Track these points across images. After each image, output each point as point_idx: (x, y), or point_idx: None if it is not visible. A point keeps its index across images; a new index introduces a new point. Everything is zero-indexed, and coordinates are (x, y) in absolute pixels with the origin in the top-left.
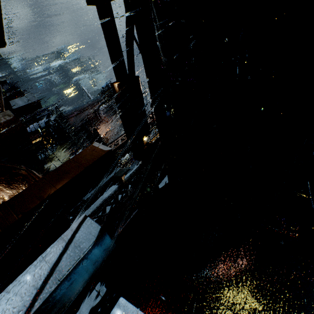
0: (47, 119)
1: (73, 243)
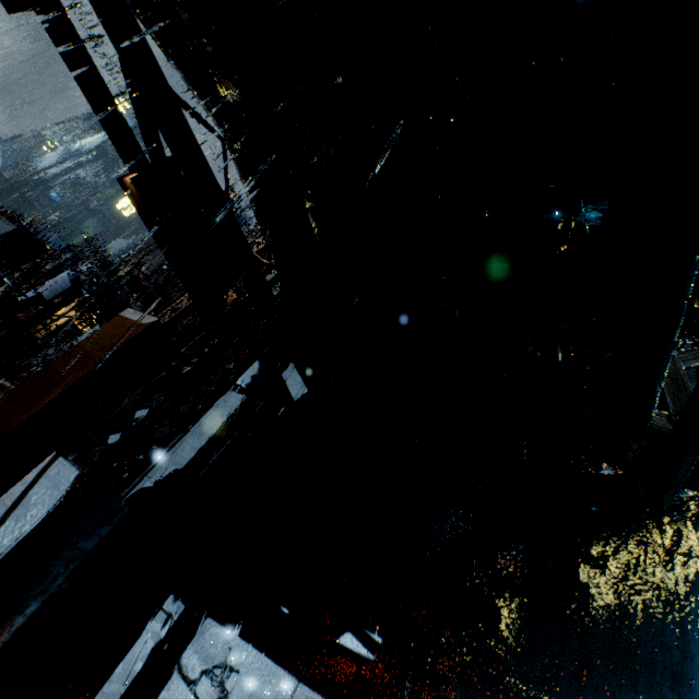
0: (74, 271)
1: (20, 507)
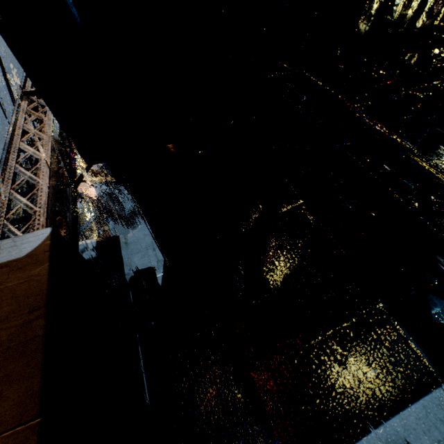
0: None
1: None
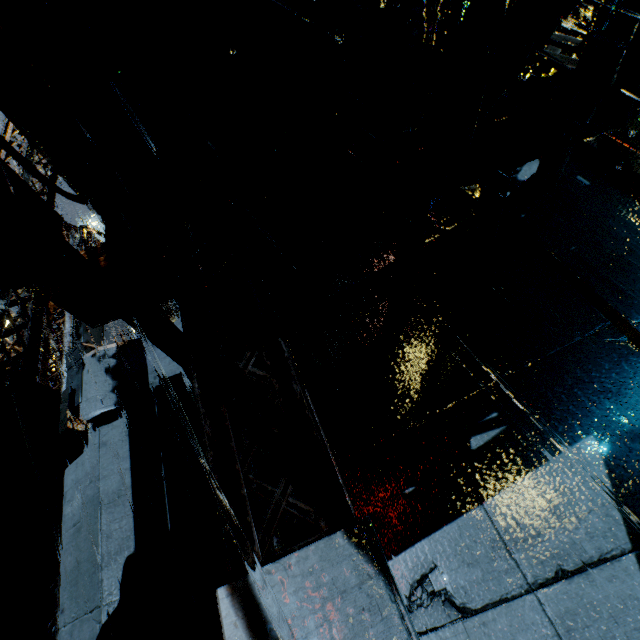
0: None
1: None
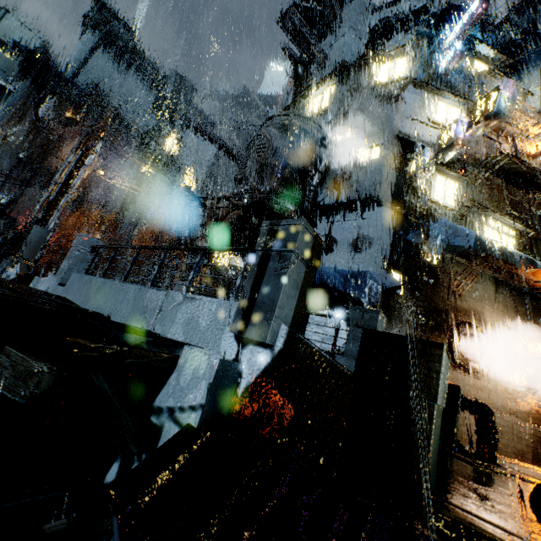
0: None
1: None
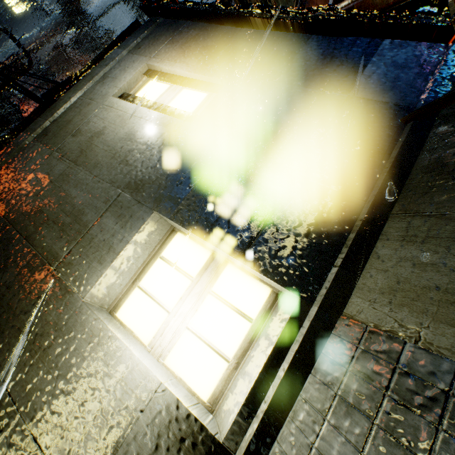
0: None
1: None
